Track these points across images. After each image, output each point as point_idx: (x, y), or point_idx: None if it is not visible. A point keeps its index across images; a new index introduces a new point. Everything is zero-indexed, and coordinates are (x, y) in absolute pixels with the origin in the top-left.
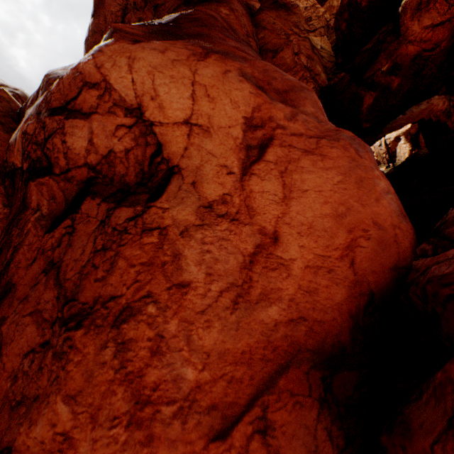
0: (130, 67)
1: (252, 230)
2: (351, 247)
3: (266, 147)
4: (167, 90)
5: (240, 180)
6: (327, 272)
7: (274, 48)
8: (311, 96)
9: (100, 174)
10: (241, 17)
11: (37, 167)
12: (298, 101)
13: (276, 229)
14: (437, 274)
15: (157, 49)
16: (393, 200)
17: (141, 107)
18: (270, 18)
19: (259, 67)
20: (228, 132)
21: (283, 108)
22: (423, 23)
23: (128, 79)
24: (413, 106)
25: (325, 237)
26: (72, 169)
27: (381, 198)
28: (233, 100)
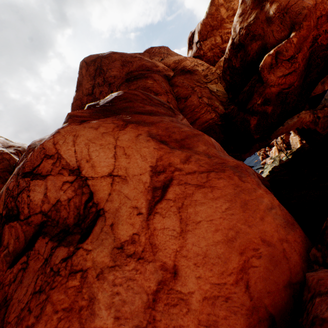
0: (74, 142)
1: (154, 267)
2: (244, 268)
3: (167, 187)
4: (97, 154)
5: (147, 219)
6: (224, 301)
7: (185, 96)
8: (202, 138)
9: (50, 218)
10: (161, 83)
11: (11, 213)
12: (192, 144)
13: (175, 263)
14: (319, 315)
15: (93, 127)
16: (277, 213)
17: (80, 168)
18: (180, 80)
19: (162, 126)
20: (140, 178)
21: (179, 154)
22: (277, 74)
23: (72, 150)
24: (288, 119)
25: (219, 263)
26: (31, 216)
27: (265, 216)
28: (142, 155)
